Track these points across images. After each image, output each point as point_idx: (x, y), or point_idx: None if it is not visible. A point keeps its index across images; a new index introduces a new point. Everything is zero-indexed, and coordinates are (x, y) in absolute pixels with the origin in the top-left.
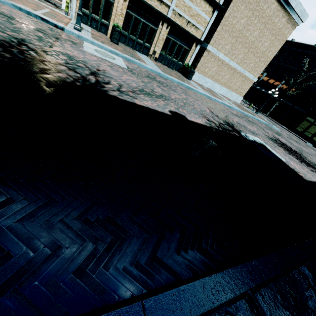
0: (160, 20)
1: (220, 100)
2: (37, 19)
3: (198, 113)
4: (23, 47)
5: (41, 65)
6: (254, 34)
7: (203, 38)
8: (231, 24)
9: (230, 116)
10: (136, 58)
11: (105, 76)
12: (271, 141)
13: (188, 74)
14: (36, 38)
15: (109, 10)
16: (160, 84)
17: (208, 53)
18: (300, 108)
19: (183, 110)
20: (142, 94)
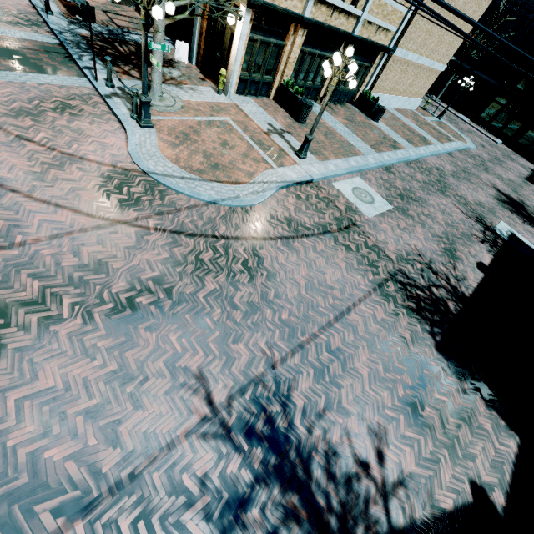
0: (341, 42)
1: (428, 152)
2: (293, 187)
3: (470, 236)
4: (410, 290)
5: (440, 306)
6: (458, 4)
7: (393, 42)
8: (432, 4)
9: (463, 194)
10: (347, 148)
11: (430, 262)
12: (504, 209)
13: (376, 115)
14: (374, 253)
15: (275, 56)
16: (414, 202)
17: (393, 60)
18: (483, 74)
19: (471, 250)
20: (453, 259)
